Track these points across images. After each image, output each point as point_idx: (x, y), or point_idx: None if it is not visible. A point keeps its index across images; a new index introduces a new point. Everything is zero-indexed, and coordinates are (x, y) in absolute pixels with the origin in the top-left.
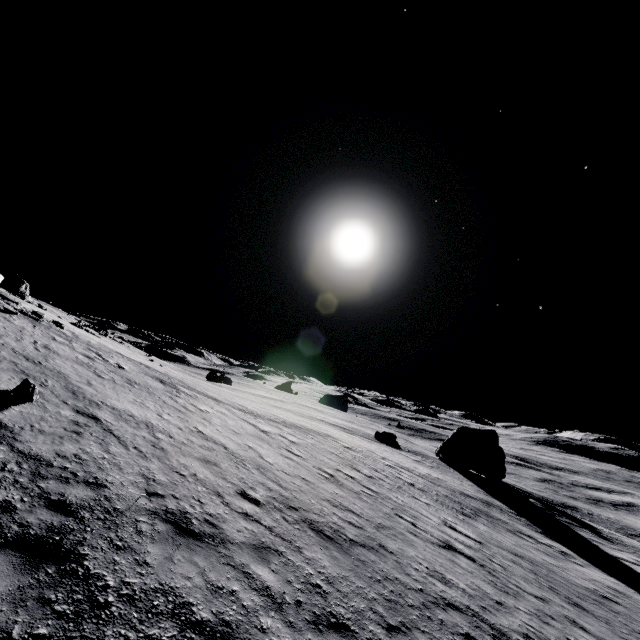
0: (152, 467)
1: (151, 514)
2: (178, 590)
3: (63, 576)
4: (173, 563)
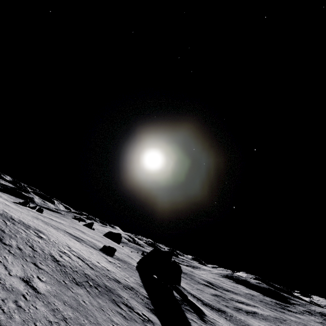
0: None
1: None
2: None
3: None
4: None
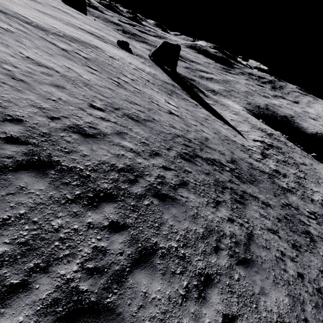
0: (32, 98)
1: (64, 131)
2: (106, 161)
3: (60, 172)
4: (95, 151)
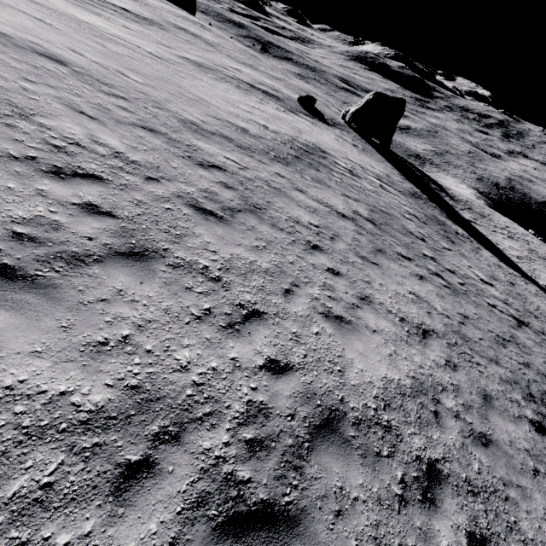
0: (542, 502)
1: None
2: None
3: None
4: None
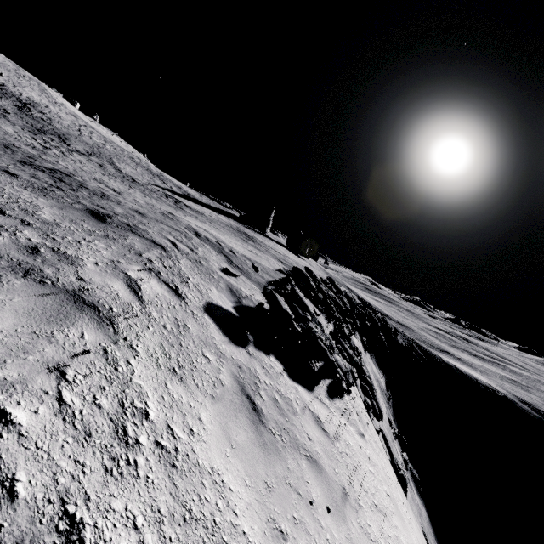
0: (13, 88)
1: None
2: None
3: None
4: None
